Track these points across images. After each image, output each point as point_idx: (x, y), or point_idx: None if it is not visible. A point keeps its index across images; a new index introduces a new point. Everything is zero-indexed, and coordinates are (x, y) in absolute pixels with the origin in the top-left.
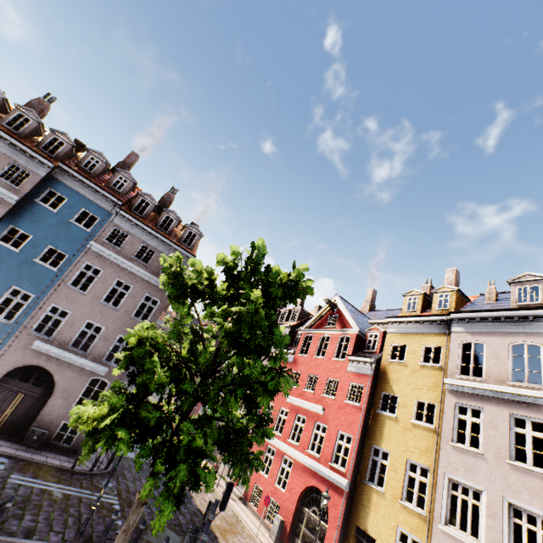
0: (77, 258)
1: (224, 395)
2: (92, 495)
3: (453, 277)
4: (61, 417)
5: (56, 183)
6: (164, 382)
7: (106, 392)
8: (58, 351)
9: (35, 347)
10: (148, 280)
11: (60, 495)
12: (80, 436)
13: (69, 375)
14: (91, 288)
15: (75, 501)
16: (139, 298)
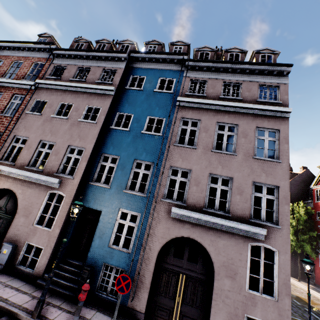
0: (172, 118)
1: None
2: None
3: None
4: (239, 307)
5: (134, 71)
6: None
7: None
8: (197, 216)
9: (173, 215)
10: (250, 112)
11: None
12: None
13: (221, 244)
14: (196, 140)
15: None
16: (251, 134)
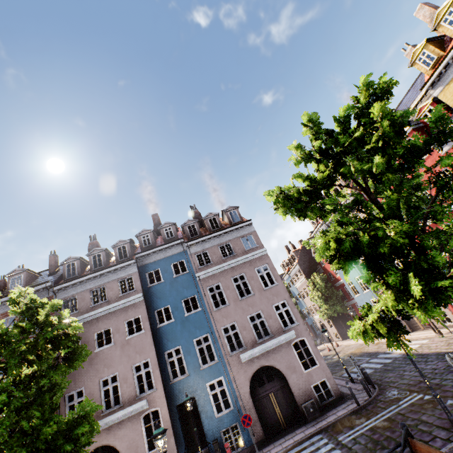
0: (201, 291)
1: (446, 204)
2: (400, 406)
3: (427, 9)
4: (306, 385)
5: (145, 268)
6: (405, 230)
7: (372, 286)
8: (257, 350)
9: (243, 360)
10: (246, 261)
11: (384, 422)
12: (331, 386)
13: (279, 356)
14: (226, 298)
15: (400, 417)
16: (254, 275)
